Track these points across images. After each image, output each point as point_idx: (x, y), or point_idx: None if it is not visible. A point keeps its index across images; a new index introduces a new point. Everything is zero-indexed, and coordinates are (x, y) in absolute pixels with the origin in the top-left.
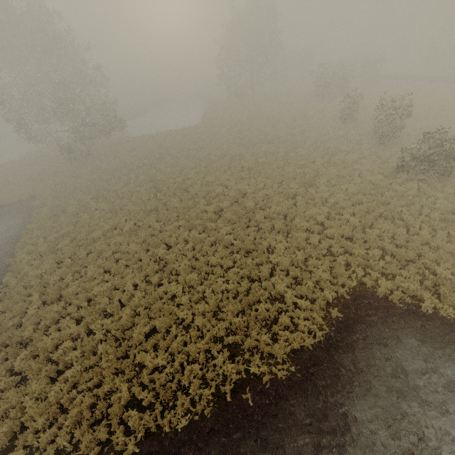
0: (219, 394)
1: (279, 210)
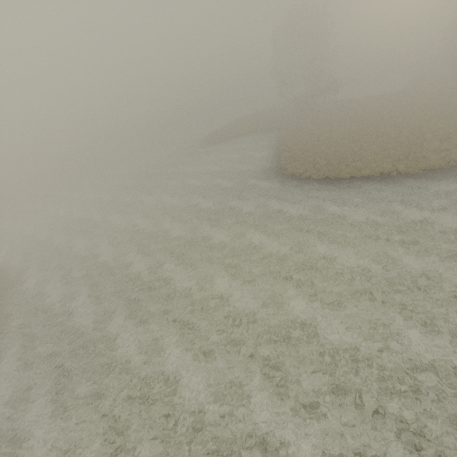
0: (381, 174)
1: (444, 132)
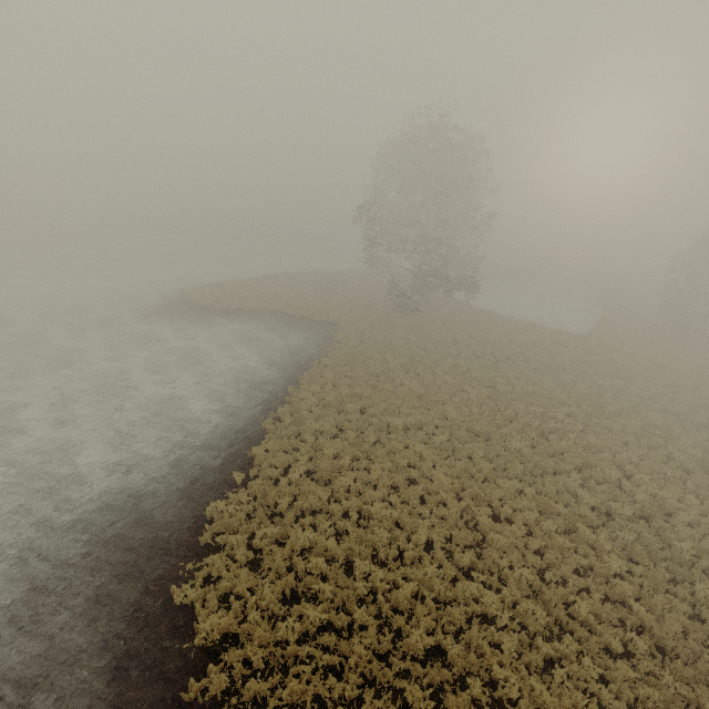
0: None
1: None
